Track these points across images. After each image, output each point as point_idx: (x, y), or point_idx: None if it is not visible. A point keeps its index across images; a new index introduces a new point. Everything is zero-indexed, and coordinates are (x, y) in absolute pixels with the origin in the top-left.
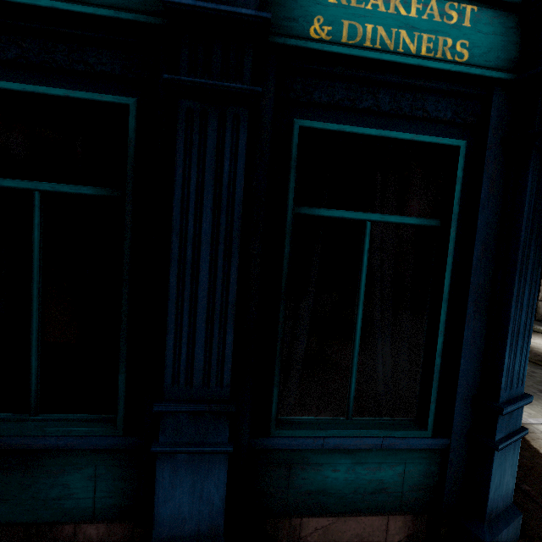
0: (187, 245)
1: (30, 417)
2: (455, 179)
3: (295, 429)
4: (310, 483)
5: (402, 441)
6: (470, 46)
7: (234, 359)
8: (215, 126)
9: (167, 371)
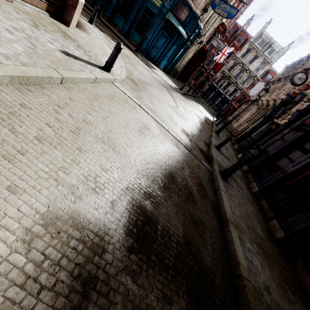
0: (135, 9)
1: (121, 17)
2: (154, 17)
3: (134, 30)
4: (132, 36)
5: (139, 37)
6: (160, 5)
7: (133, 21)
8: (140, 1)
9: (129, 17)
